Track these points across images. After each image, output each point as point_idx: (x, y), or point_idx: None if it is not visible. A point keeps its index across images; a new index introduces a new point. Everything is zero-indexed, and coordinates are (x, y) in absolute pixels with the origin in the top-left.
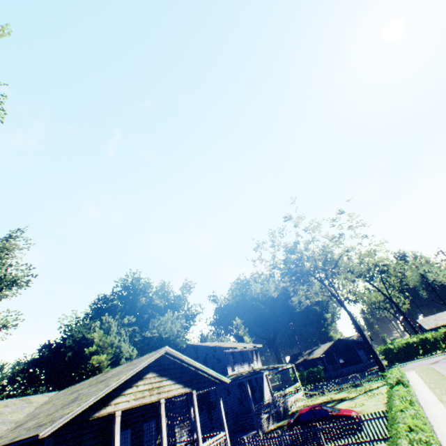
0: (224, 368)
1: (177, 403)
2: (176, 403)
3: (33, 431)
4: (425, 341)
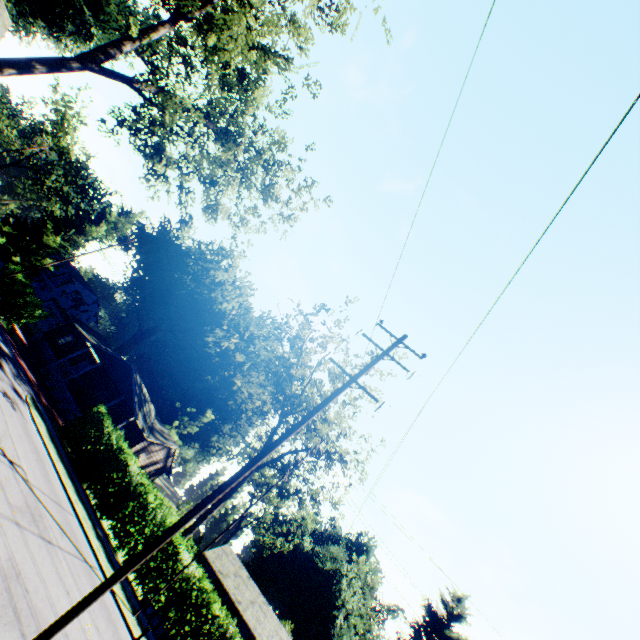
0: None
1: None
2: None
3: None
4: (135, 496)
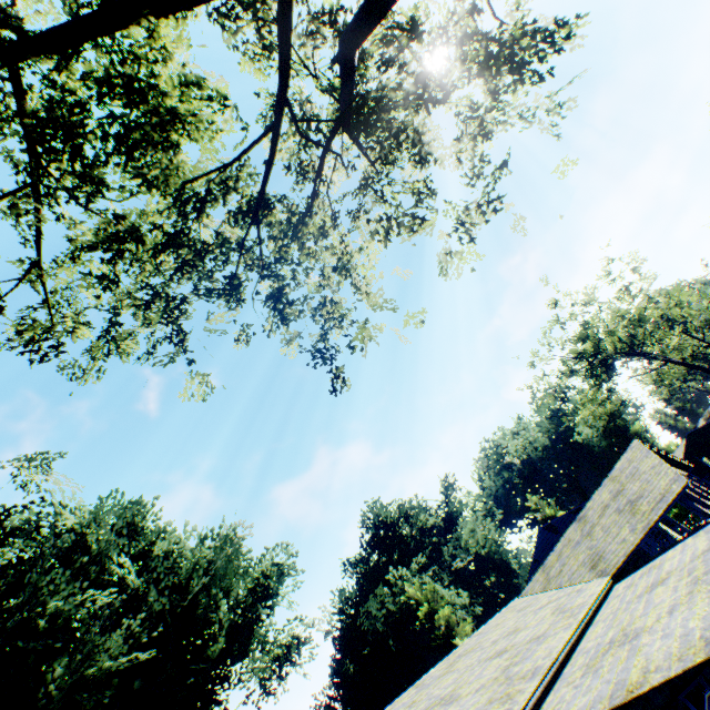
0: None
1: None
2: None
3: (663, 501)
4: None
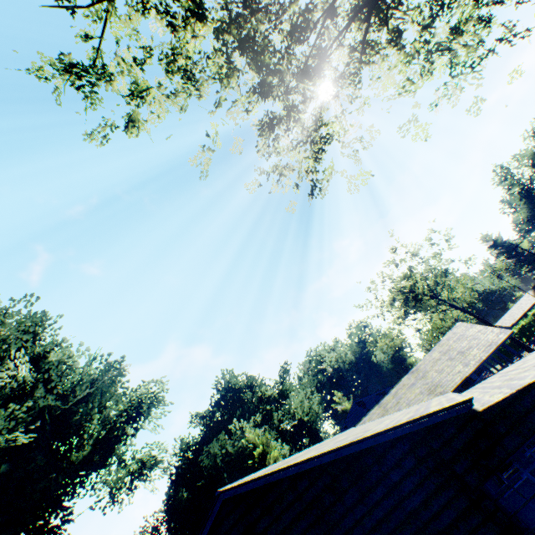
0: None
1: None
2: None
3: (493, 345)
4: (522, 329)
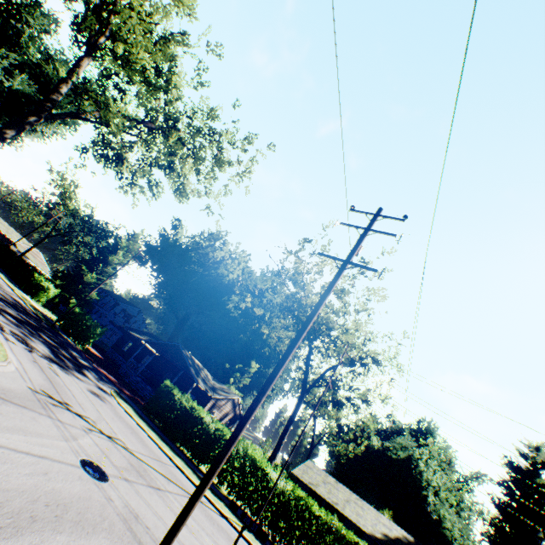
0: None
1: None
2: None
3: None
4: (216, 440)
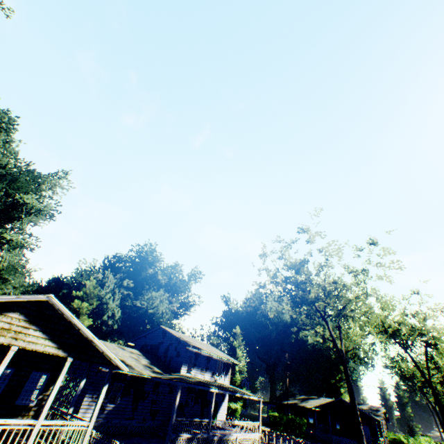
0: (179, 365)
1: (101, 373)
2: (100, 373)
3: None
4: None
